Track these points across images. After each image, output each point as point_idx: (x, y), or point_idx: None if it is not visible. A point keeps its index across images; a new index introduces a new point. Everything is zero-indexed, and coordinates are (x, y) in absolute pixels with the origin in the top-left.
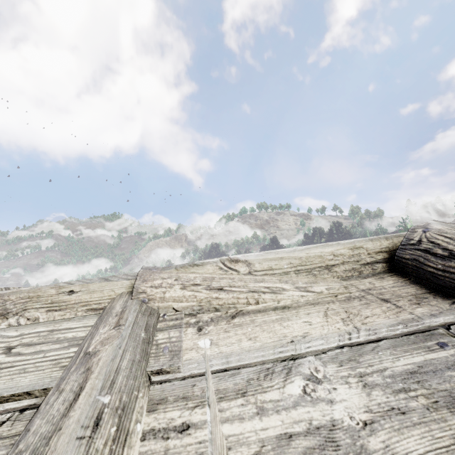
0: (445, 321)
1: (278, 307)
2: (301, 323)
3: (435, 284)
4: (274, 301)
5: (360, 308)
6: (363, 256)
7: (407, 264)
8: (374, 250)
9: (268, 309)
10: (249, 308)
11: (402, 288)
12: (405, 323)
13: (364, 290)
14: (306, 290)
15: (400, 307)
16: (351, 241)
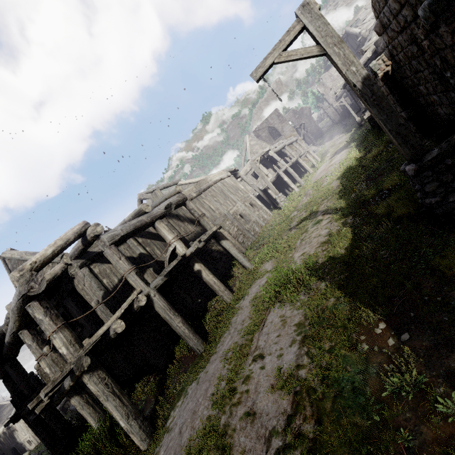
0: None
1: None
2: None
3: None
4: None
5: None
6: None
7: None
8: None
9: None
10: None
11: None
12: None
13: None
14: None
15: None
16: None
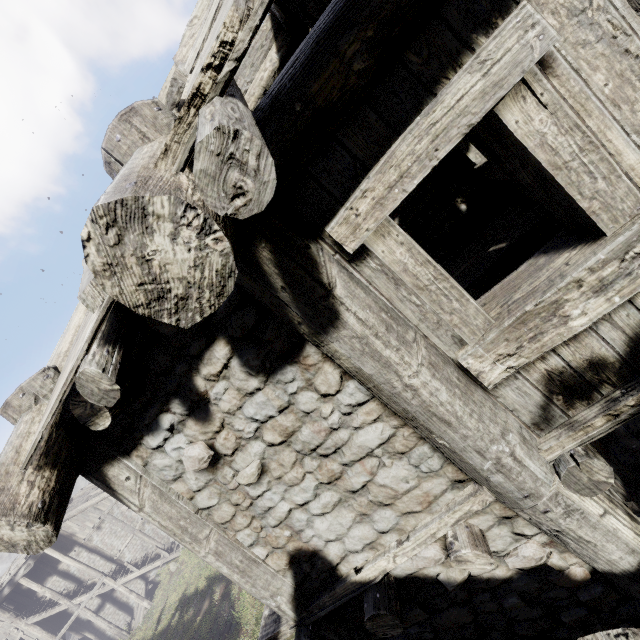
0: None
1: None
2: None
3: None
4: None
5: None
6: None
7: None
8: None
9: None
10: None
11: None
12: None
13: None
14: None
15: None
16: None
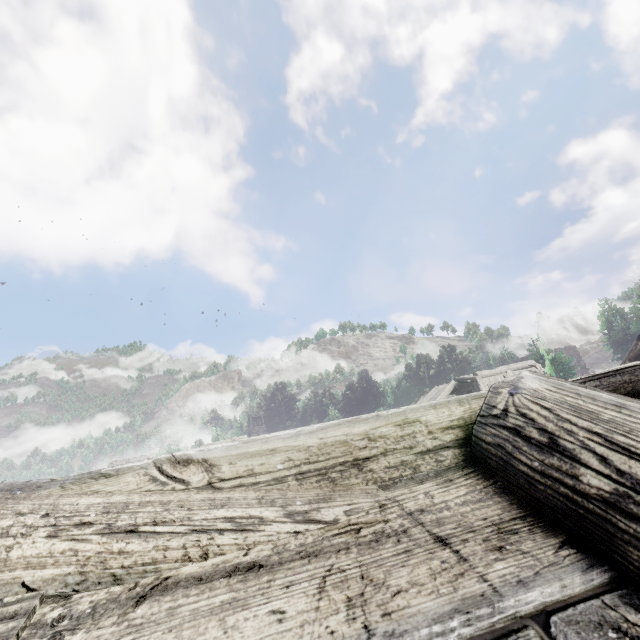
0: (542, 602)
1: (239, 567)
2: (262, 616)
3: (532, 497)
4: (240, 548)
5: (390, 567)
6: (420, 437)
7: (490, 453)
8: (439, 425)
9: (217, 574)
10: (185, 570)
11: (478, 506)
12: (465, 609)
13: (411, 513)
14: (306, 519)
15: (465, 560)
16: (400, 410)
